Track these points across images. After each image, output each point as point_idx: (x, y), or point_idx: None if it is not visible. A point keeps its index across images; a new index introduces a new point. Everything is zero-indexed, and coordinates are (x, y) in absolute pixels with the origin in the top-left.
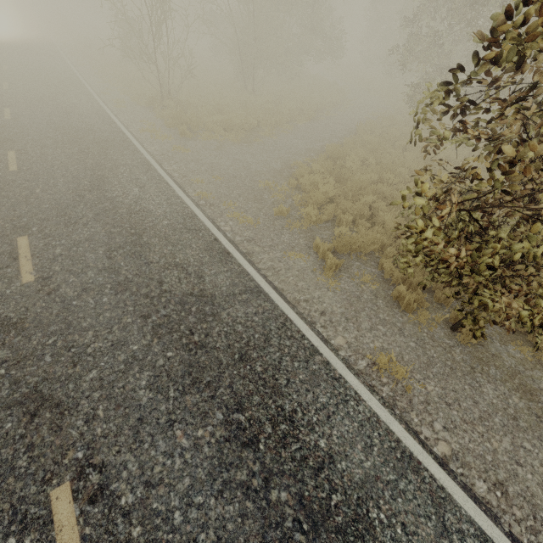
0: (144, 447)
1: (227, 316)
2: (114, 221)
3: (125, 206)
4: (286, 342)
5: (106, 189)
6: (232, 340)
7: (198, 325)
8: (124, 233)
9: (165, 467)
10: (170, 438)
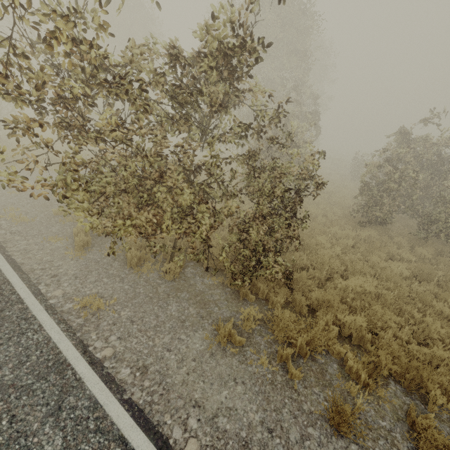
0: None
1: None
2: None
3: None
4: None
5: None
6: None
7: None
8: None
9: None
10: None
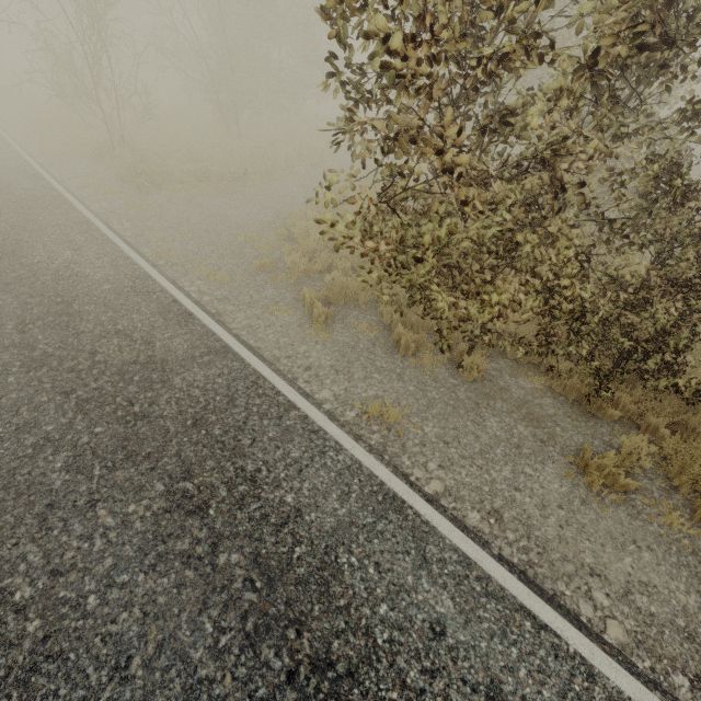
0: (53, 534)
1: (182, 382)
2: (33, 290)
3: (51, 272)
4: (255, 401)
5: (24, 255)
6: (186, 406)
7: (141, 394)
8: (46, 303)
9: (80, 552)
10: (90, 519)
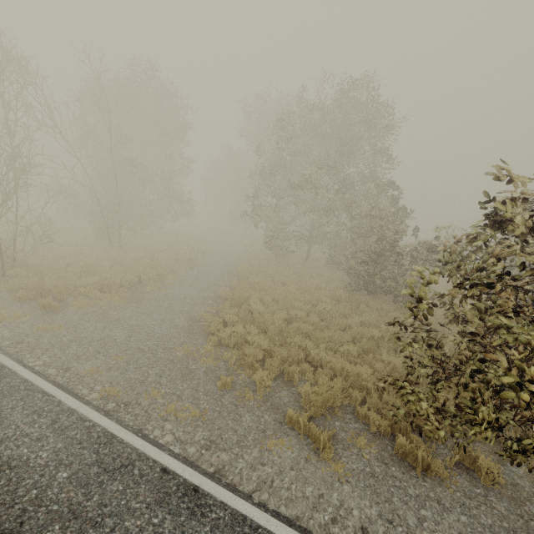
0: None
1: None
2: None
3: None
4: None
5: None
6: None
7: None
8: None
9: None
10: None
